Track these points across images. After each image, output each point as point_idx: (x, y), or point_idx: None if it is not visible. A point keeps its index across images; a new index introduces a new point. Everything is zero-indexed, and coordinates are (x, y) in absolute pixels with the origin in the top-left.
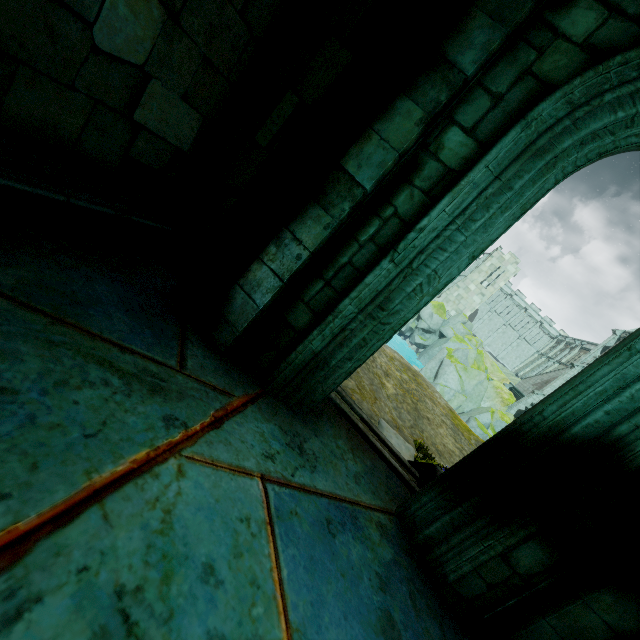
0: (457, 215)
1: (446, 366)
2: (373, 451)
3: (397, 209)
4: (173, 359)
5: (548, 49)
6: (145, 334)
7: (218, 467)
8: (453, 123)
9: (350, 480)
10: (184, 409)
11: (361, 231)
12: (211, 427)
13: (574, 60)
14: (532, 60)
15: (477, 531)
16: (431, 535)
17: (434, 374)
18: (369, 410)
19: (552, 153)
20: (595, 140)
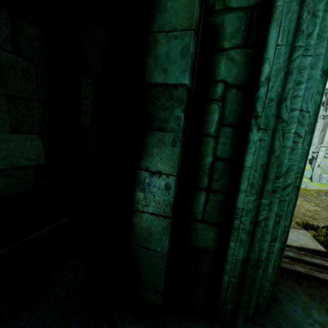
0: (293, 39)
1: None
2: None
3: (226, 81)
4: None
5: None
6: None
7: None
8: None
9: None
10: None
11: (206, 124)
12: None
13: None
14: None
15: None
16: None
17: None
18: None
19: None
20: None
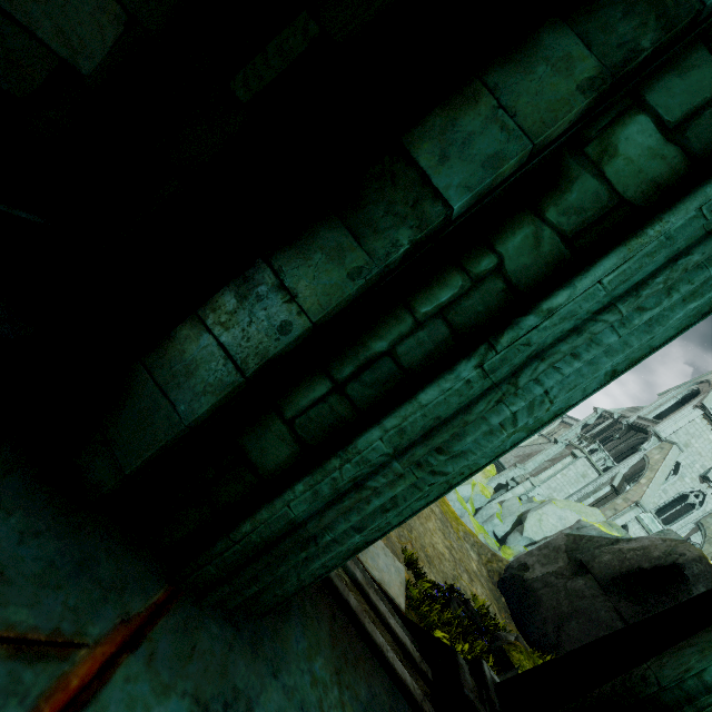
0: (621, 294)
1: None
2: (369, 652)
3: (504, 261)
4: None
5: None
6: None
7: None
8: (641, 107)
9: None
10: None
11: (423, 293)
12: None
13: None
14: None
15: None
16: None
17: None
18: None
19: None
20: None
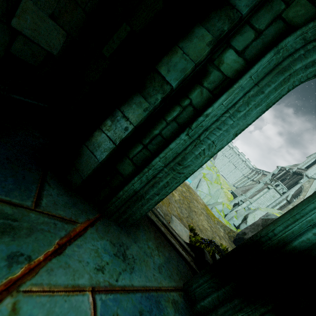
0: (230, 107)
1: (202, 182)
2: (169, 245)
3: (192, 101)
4: (29, 200)
5: (292, 3)
6: (7, 181)
7: (54, 292)
8: (230, 47)
9: (156, 271)
10: (31, 243)
11: (168, 114)
12: (54, 255)
13: (309, 11)
14: (282, 9)
15: (234, 306)
16: (205, 305)
17: (196, 185)
18: (166, 210)
19: (289, 72)
20: (314, 66)
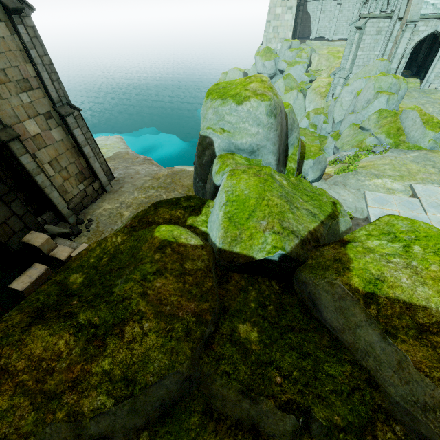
0: None
1: None
2: None
3: None
4: None
5: None
6: None
7: None
8: None
9: None
10: None
11: None
12: None
13: None
14: None
15: None
16: None
17: None
18: None
19: None
20: None
